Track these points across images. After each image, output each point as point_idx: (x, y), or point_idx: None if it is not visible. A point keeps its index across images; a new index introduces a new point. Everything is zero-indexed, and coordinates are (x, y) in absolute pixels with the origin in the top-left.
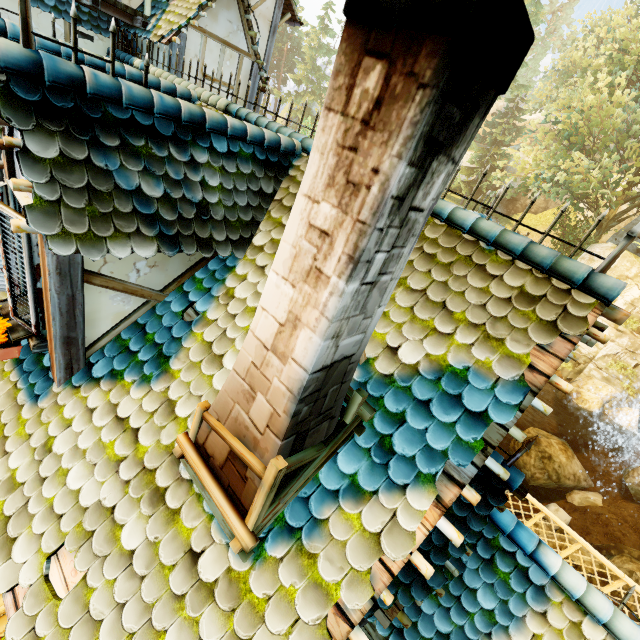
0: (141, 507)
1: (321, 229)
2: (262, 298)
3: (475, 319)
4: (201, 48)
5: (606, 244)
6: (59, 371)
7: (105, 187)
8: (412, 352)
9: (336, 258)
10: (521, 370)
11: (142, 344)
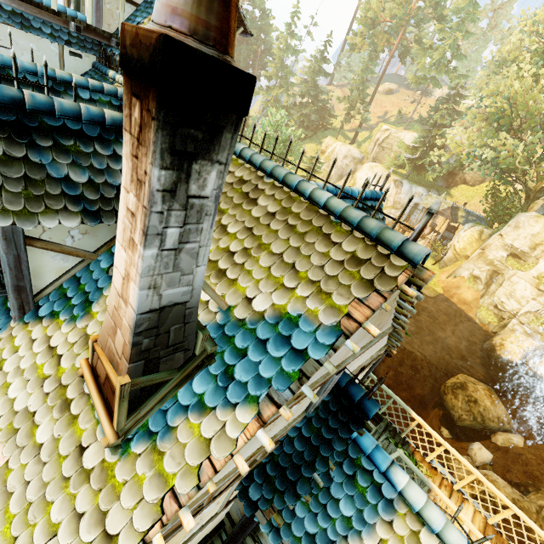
0: (53, 412)
1: (131, 211)
2: (115, 259)
3: (314, 277)
4: None
5: (530, 213)
6: (14, 311)
7: (39, 176)
8: (262, 302)
9: (138, 232)
10: (339, 318)
11: (76, 292)
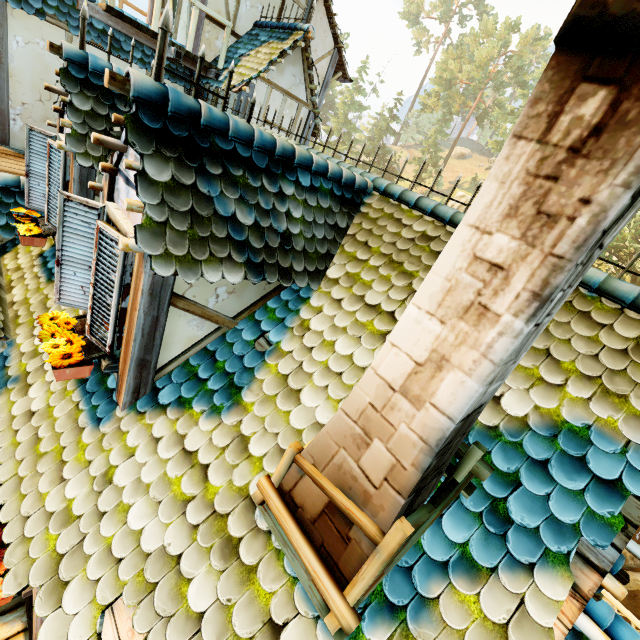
0: (211, 559)
1: (492, 262)
2: (393, 333)
3: (588, 371)
4: (266, 97)
5: None
6: (127, 394)
7: (206, 212)
8: (518, 403)
9: (512, 294)
10: None
11: (212, 372)
